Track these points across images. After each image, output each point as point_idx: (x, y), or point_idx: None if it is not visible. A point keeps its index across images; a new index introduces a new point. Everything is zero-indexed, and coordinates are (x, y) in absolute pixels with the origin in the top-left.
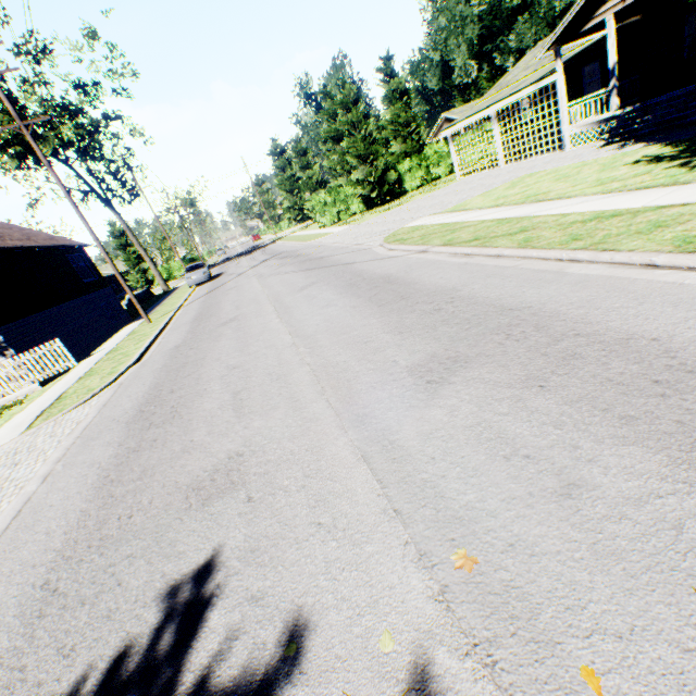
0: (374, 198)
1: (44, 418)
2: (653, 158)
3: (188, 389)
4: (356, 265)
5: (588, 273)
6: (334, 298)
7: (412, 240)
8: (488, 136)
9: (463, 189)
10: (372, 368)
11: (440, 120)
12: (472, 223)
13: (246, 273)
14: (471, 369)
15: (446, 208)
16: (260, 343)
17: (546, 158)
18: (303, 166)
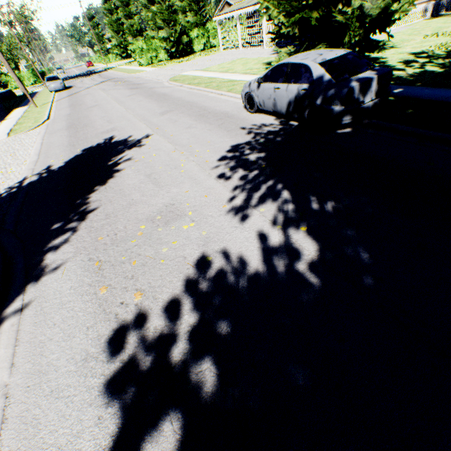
0: (174, 52)
1: (14, 134)
2: (269, 63)
3: (87, 122)
4: (154, 89)
5: (211, 96)
6: (143, 99)
7: (179, 81)
8: (235, 29)
9: (217, 59)
10: (151, 114)
11: (223, 1)
12: (202, 77)
13: (92, 88)
14: (173, 112)
15: (203, 68)
16: (113, 111)
17: (256, 50)
18: (127, 15)
